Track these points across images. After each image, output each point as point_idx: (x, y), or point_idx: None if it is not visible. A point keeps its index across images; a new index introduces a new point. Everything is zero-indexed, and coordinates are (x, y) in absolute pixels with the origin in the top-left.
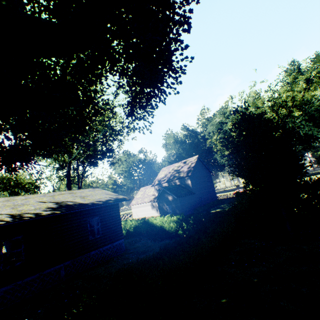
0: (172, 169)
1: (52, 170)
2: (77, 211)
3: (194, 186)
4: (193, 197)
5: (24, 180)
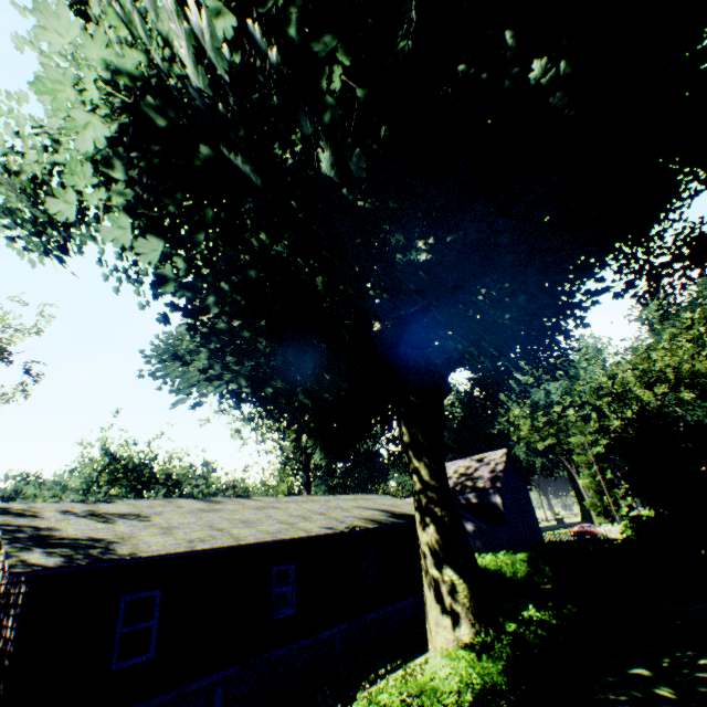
0: (455, 471)
1: (280, 456)
2: (408, 525)
3: (506, 509)
4: (508, 529)
5: (166, 468)
